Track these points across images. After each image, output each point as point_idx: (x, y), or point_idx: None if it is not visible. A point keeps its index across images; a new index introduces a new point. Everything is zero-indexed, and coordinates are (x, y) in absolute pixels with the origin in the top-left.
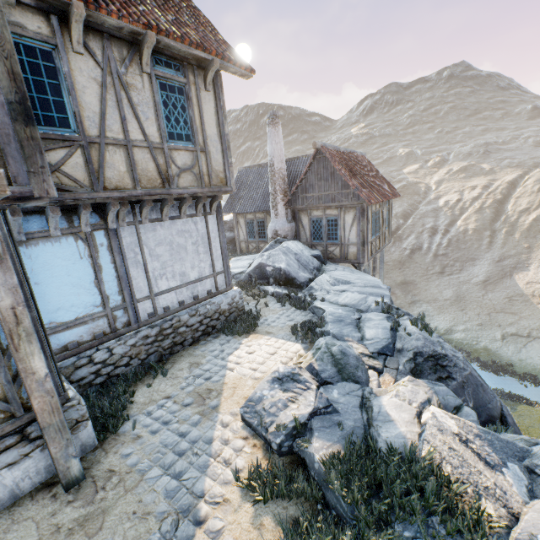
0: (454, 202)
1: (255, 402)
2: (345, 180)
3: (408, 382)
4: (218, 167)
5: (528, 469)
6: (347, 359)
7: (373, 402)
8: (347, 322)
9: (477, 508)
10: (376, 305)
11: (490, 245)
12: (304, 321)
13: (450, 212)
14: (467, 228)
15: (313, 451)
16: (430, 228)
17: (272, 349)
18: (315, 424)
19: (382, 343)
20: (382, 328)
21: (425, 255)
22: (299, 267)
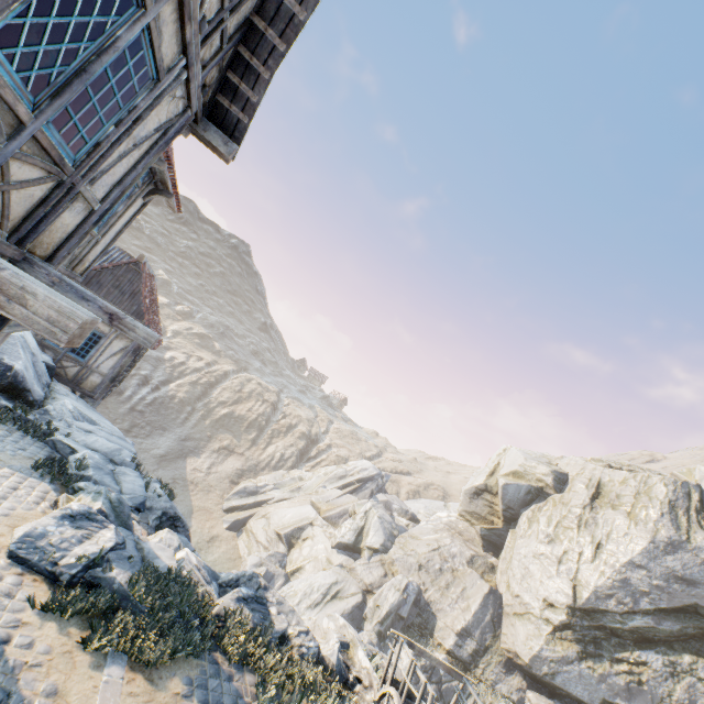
0: (180, 362)
1: (36, 537)
2: (145, 310)
3: (169, 532)
4: (92, 256)
5: (220, 584)
6: (123, 507)
7: (144, 545)
8: (107, 471)
9: (210, 596)
10: (132, 461)
11: (186, 421)
12: (43, 455)
13: (172, 370)
14: (177, 395)
15: (116, 575)
16: (145, 376)
17: (12, 483)
18: (113, 557)
19: (141, 500)
20: (140, 485)
21: (123, 403)
22: (35, 375)
